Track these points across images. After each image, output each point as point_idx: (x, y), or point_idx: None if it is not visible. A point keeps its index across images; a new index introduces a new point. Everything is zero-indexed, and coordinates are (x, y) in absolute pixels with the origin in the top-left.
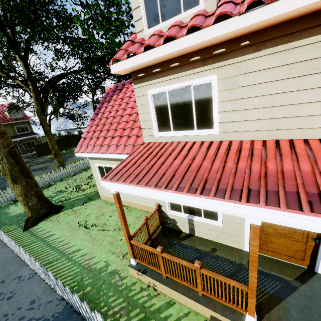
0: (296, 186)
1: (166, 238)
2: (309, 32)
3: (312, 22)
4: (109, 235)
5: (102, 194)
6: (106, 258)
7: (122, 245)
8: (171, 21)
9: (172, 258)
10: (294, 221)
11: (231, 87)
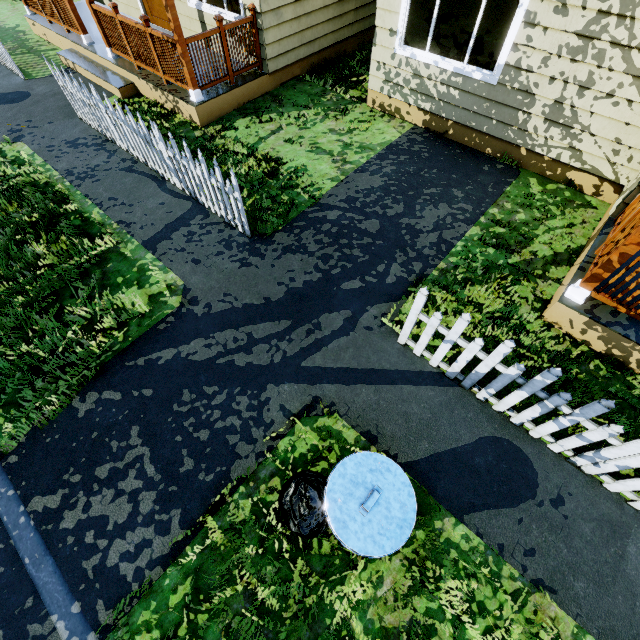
0: None
1: (82, 7)
2: None
3: None
4: None
5: None
6: (19, 23)
7: None
8: None
9: None
10: None
11: None
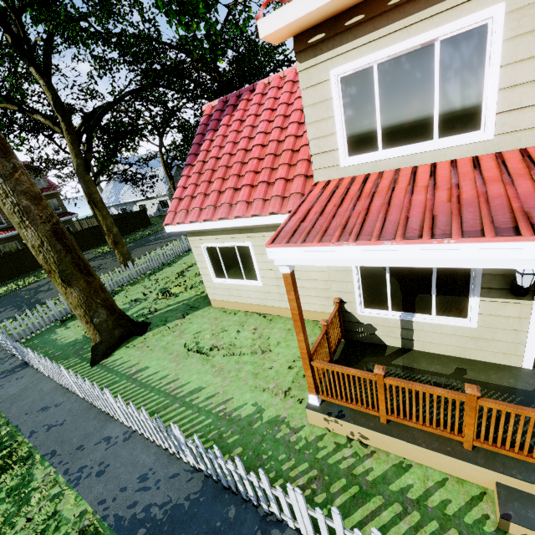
0: None
1: (360, 358)
2: None
3: None
4: (246, 363)
5: (215, 297)
6: (253, 399)
7: (275, 375)
8: None
9: (410, 384)
10: None
11: None
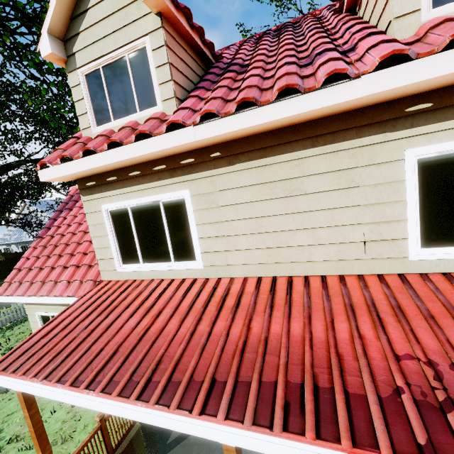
0: (277, 369)
1: (142, 449)
2: (281, 149)
3: (281, 138)
4: None
5: None
6: None
7: None
8: (125, 120)
9: None
10: (266, 448)
11: (209, 205)
